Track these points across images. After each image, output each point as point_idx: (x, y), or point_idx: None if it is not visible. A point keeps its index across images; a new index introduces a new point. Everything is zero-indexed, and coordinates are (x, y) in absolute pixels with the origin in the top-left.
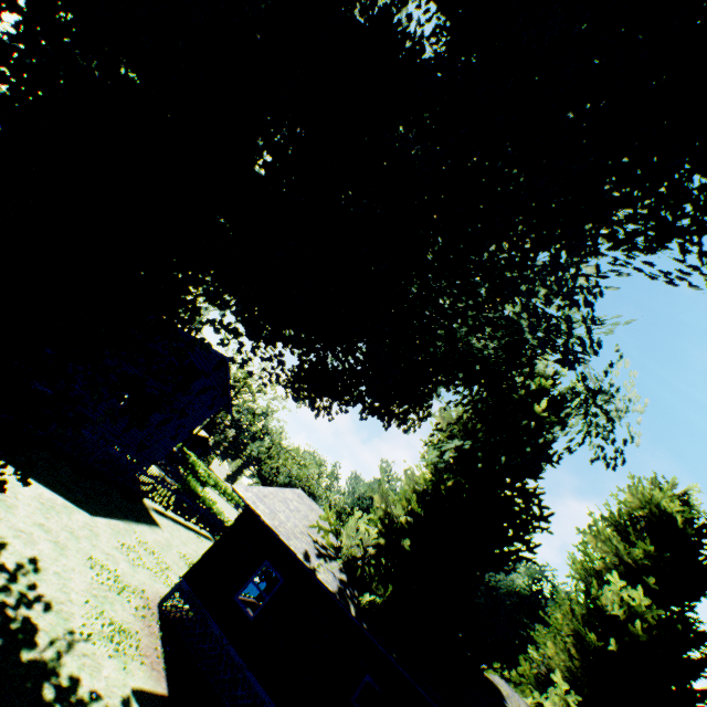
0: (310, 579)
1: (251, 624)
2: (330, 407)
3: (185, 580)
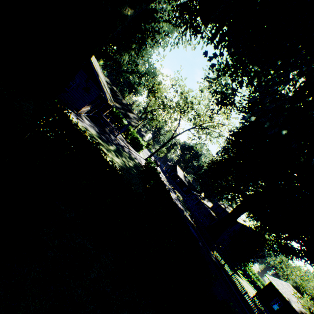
0: (290, 306)
1: (275, 311)
2: (291, 258)
3: (256, 294)
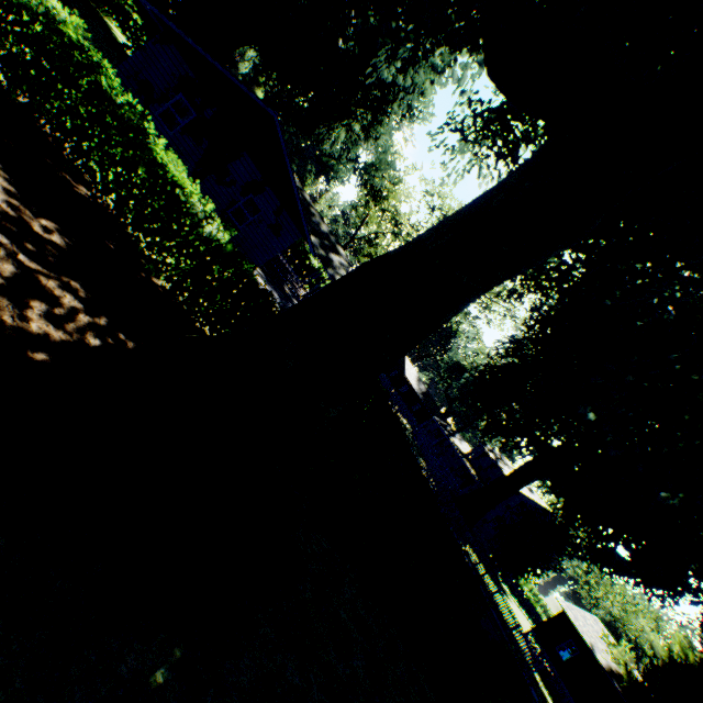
0: (592, 656)
1: (563, 663)
2: (610, 574)
3: (532, 629)
